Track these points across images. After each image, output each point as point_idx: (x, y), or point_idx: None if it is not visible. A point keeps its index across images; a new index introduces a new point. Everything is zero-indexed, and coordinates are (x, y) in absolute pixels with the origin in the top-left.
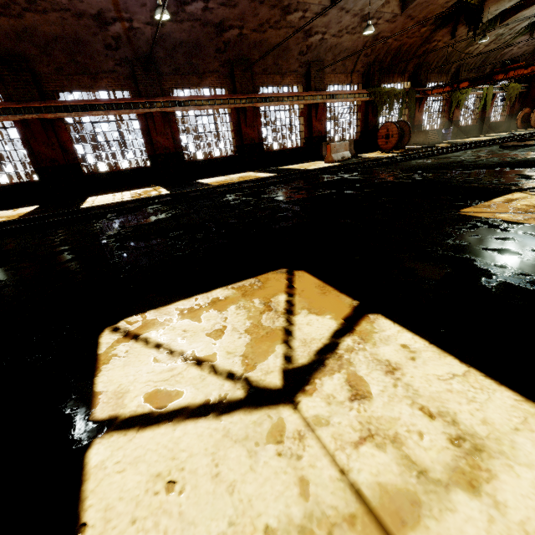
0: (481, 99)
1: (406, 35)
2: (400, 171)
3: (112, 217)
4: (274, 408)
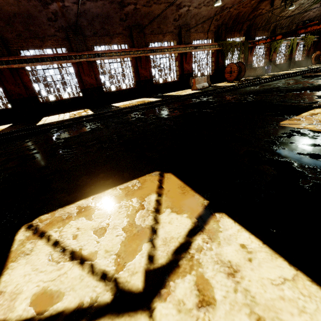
0: (290, 46)
1: (242, 6)
2: (239, 95)
3: (53, 132)
4: (133, 315)
